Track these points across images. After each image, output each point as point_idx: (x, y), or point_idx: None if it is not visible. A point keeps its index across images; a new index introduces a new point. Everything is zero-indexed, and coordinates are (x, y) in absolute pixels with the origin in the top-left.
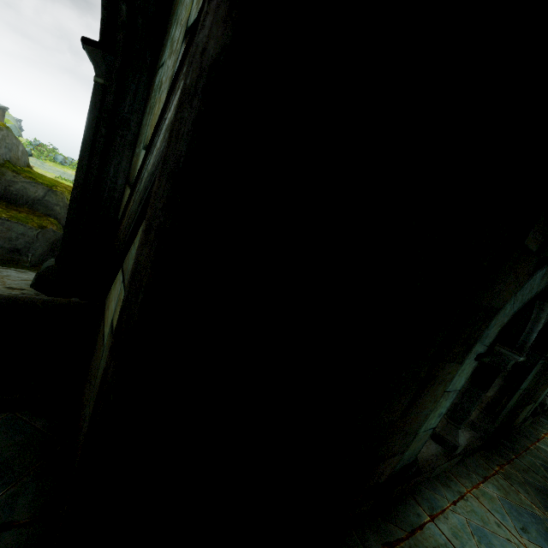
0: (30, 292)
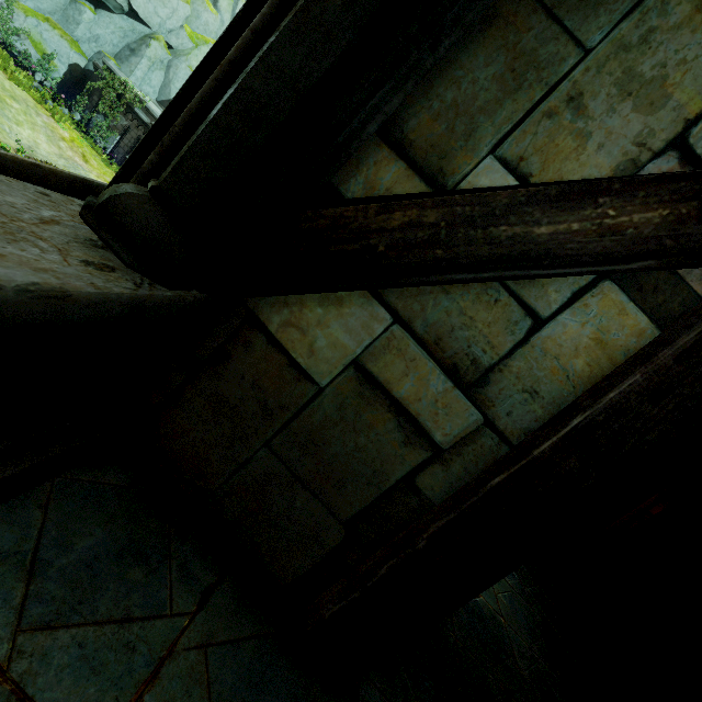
0: (131, 277)
